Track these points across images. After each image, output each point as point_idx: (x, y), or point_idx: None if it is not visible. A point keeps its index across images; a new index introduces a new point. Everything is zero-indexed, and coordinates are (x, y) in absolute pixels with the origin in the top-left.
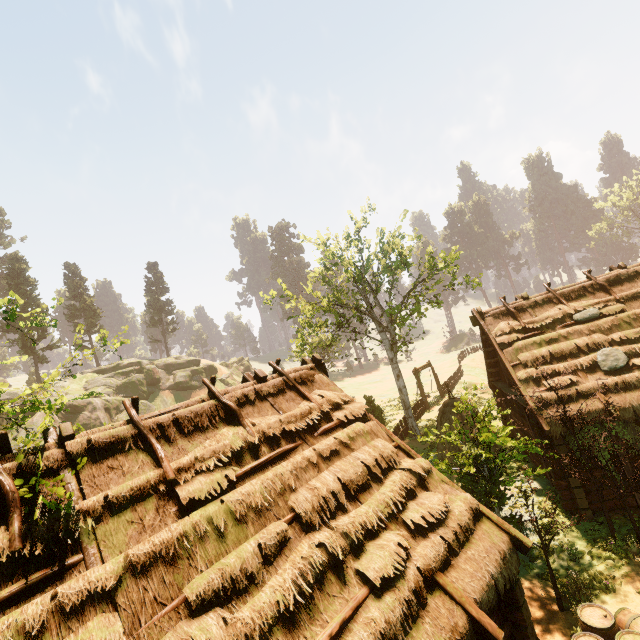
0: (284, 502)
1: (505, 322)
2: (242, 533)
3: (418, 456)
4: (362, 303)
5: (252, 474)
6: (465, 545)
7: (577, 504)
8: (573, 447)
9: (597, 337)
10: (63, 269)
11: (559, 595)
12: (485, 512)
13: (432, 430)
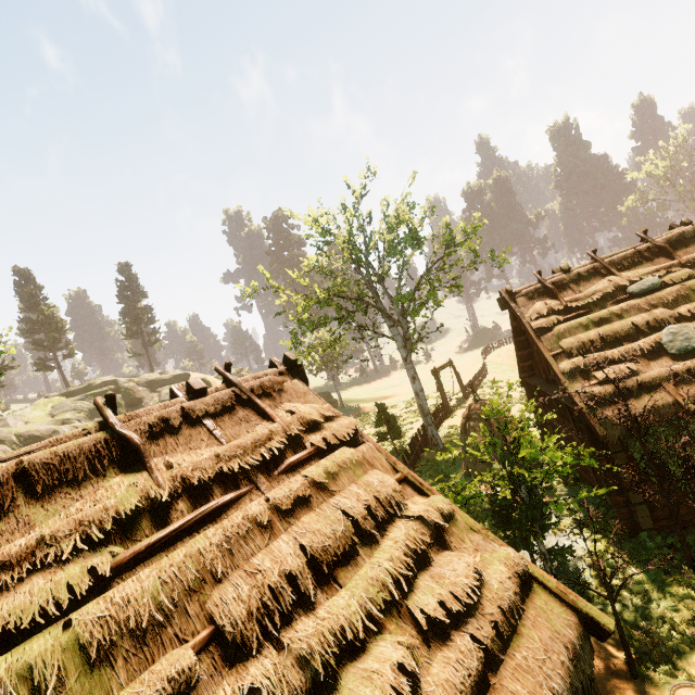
0: (199, 605)
1: (541, 302)
2: (98, 688)
3: (434, 492)
4: (366, 292)
5: (150, 555)
6: (511, 642)
7: (639, 524)
8: (633, 454)
9: (660, 312)
10: (12, 275)
11: (631, 658)
12: (538, 576)
13: (456, 438)
